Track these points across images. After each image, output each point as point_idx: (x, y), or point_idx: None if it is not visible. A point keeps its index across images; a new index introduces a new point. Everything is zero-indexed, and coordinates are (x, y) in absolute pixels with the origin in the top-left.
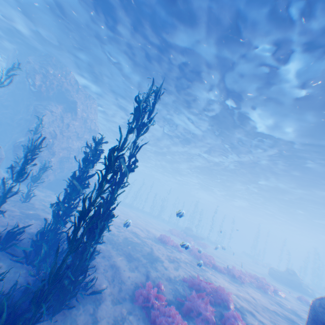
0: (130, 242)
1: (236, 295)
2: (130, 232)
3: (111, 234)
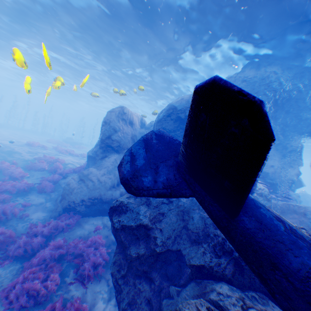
0: None
1: (73, 161)
2: None
3: None
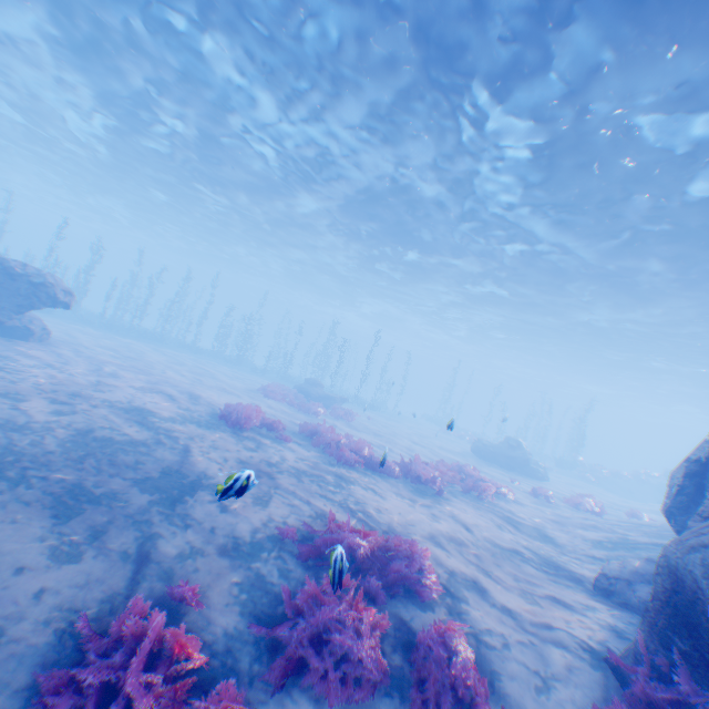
0: (97, 445)
1: (434, 537)
2: (118, 411)
3: (12, 428)
